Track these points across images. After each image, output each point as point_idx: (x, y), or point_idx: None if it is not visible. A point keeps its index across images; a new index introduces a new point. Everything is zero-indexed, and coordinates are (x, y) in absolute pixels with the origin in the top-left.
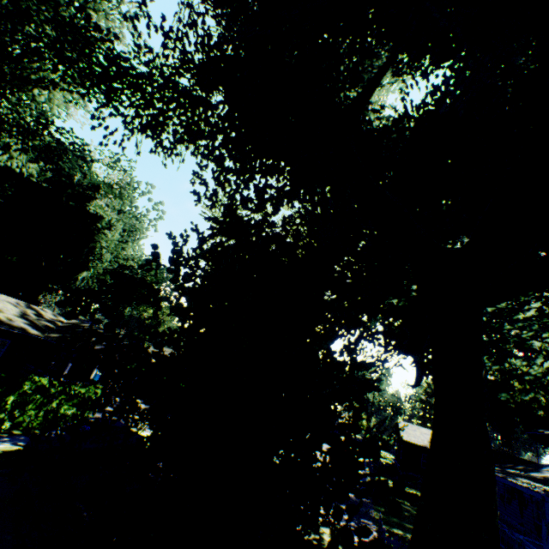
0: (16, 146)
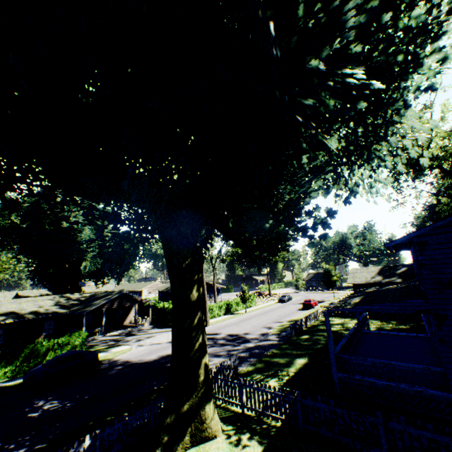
0: (5, 212)
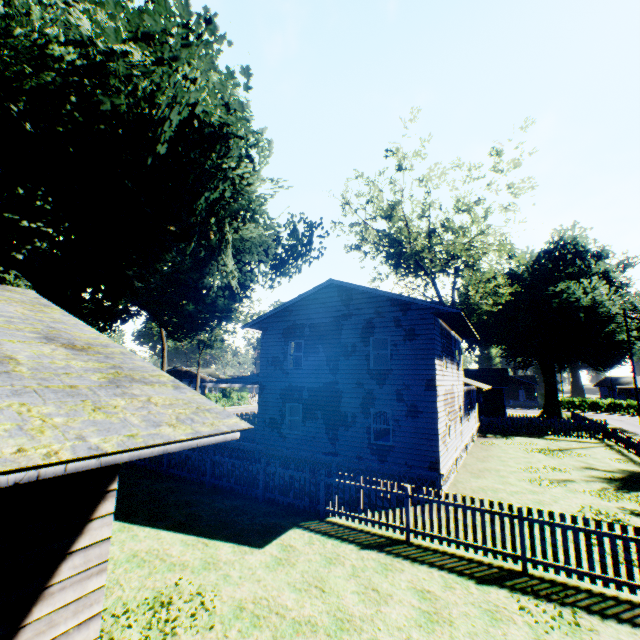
0: None
